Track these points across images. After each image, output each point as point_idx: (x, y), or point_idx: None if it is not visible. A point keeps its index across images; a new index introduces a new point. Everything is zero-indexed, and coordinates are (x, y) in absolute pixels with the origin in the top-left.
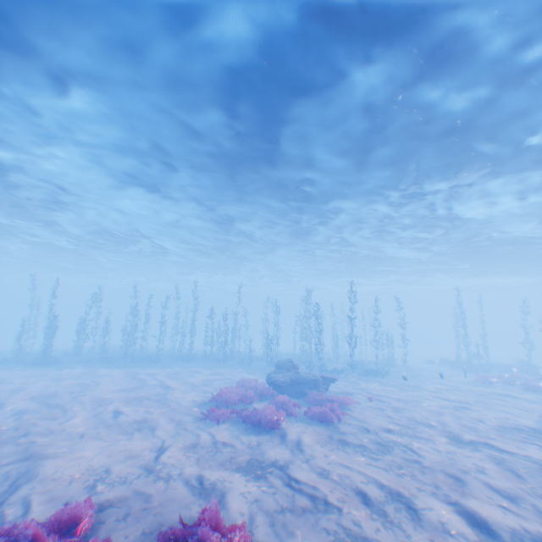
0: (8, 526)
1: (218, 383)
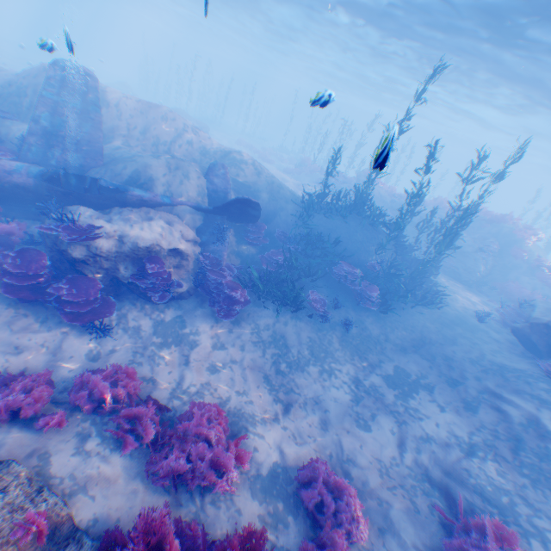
0: None
1: None
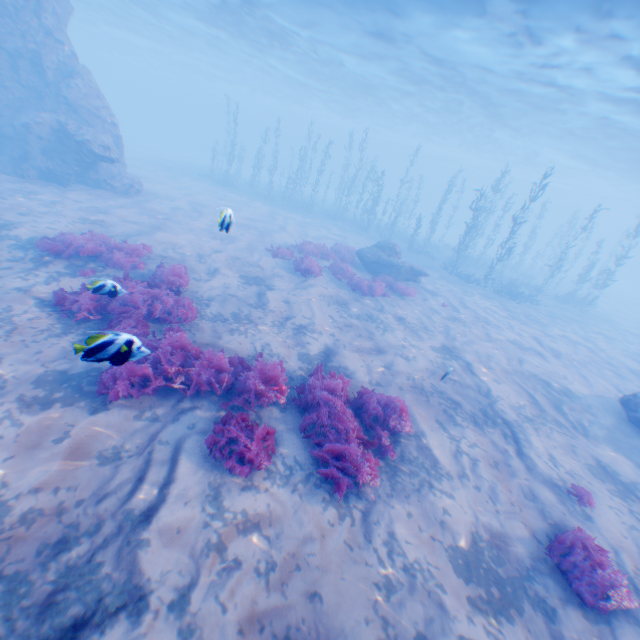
0: (108, 237)
1: (327, 243)
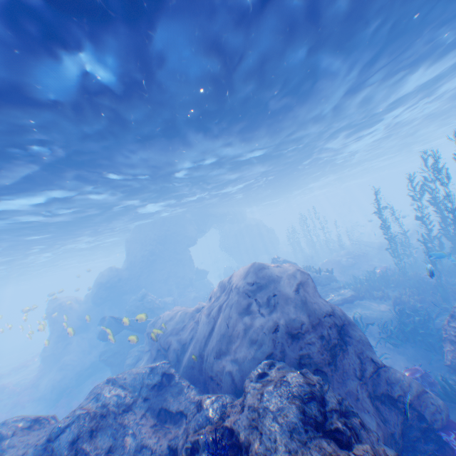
0: None
1: None
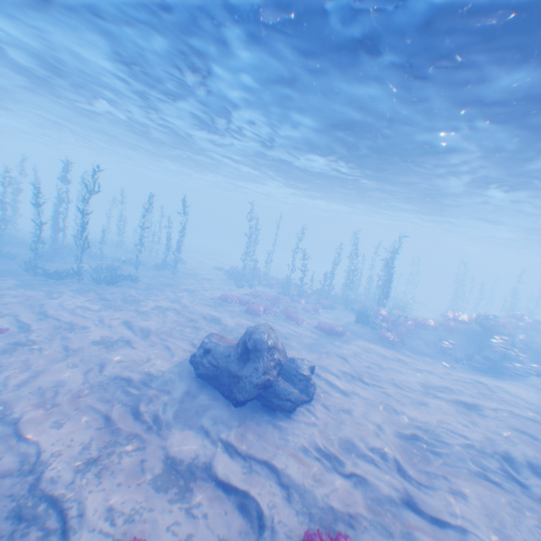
0: None
1: None
